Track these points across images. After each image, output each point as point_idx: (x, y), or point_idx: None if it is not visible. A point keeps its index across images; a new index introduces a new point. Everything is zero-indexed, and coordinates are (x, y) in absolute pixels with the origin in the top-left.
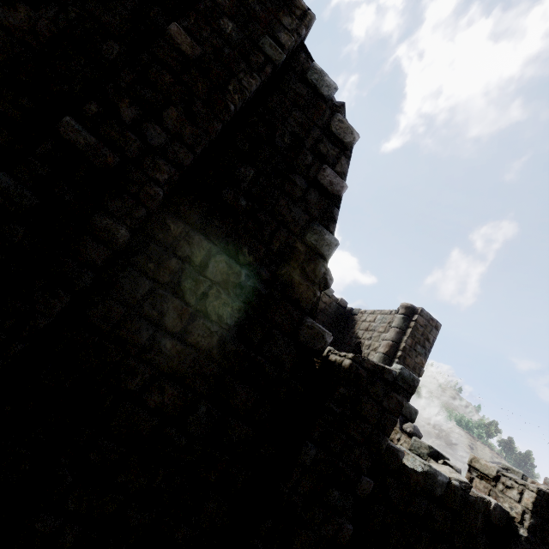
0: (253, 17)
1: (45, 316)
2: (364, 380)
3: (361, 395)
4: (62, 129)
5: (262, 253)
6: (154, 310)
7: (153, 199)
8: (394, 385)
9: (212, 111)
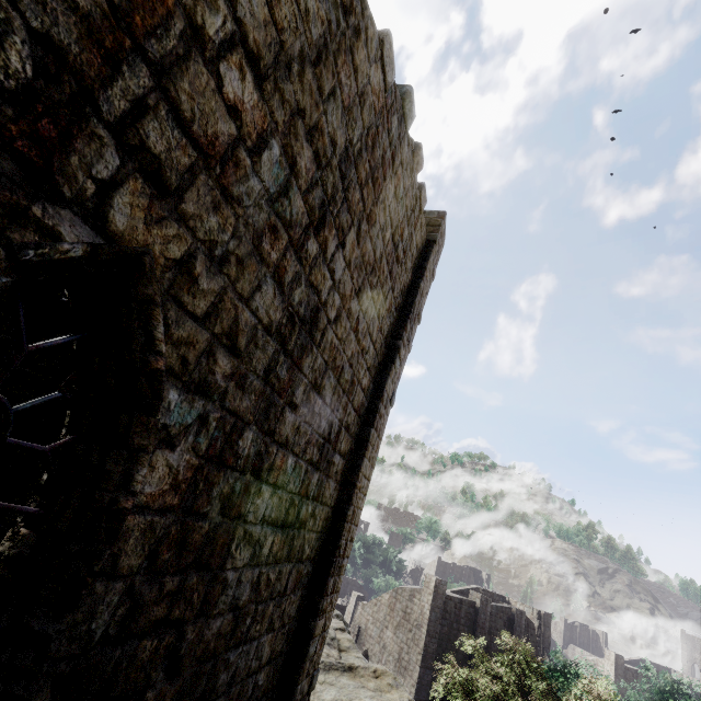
0: (519, 623)
1: None
2: None
3: None
4: None
5: None
6: None
7: None
8: None
9: None
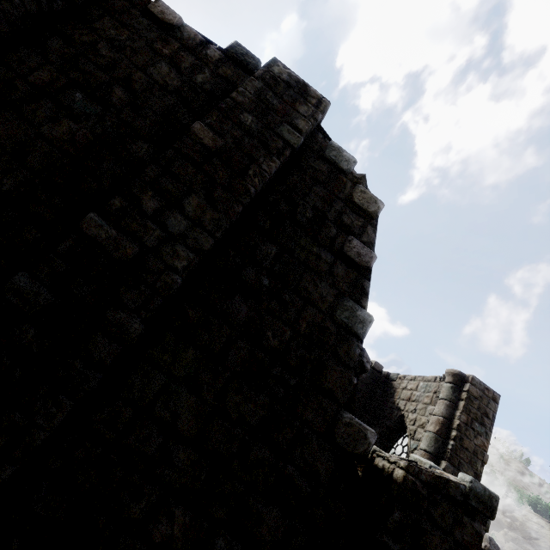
0: (271, 109)
1: (43, 430)
2: (424, 500)
3: (423, 523)
4: (85, 226)
5: (287, 336)
6: (167, 410)
7: (170, 288)
8: (465, 506)
9: (232, 195)
